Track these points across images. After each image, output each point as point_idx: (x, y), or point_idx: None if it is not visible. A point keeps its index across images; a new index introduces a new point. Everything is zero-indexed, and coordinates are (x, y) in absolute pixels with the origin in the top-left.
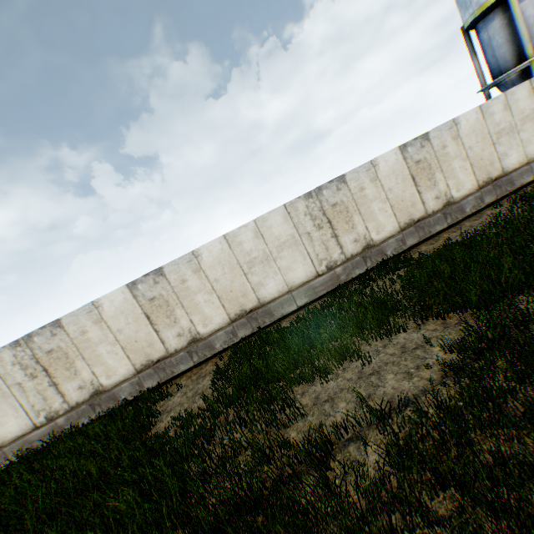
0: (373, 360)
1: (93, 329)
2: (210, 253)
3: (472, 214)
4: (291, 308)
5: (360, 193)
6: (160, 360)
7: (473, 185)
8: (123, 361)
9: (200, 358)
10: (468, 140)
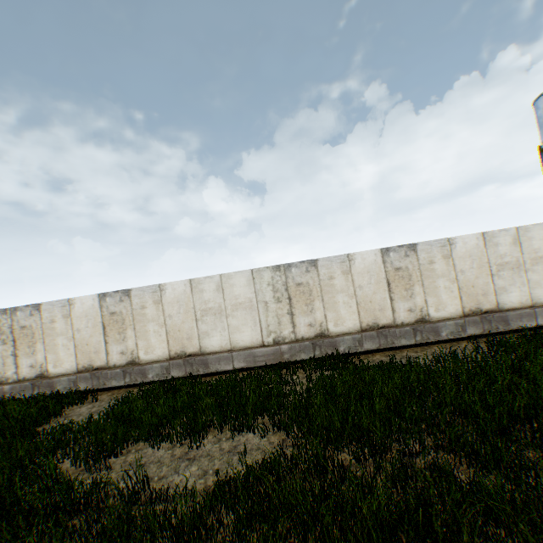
0: (206, 446)
1: (60, 321)
2: (174, 291)
3: (452, 340)
4: (227, 367)
5: (329, 281)
6: (99, 369)
7: (457, 310)
8: (72, 357)
9: (132, 381)
10: (462, 263)
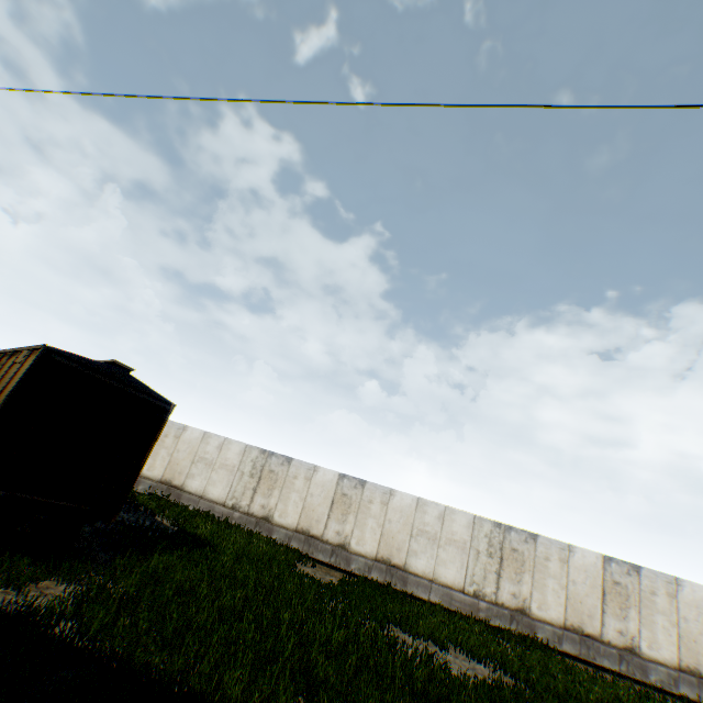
0: (449, 655)
1: (301, 479)
2: (401, 500)
3: (660, 690)
4: (423, 594)
5: (543, 560)
6: (313, 537)
7: (672, 658)
8: (296, 515)
9: (336, 562)
10: (685, 609)
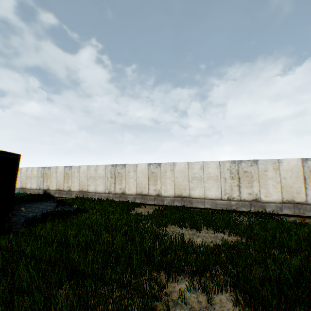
0: (202, 233)
1: (132, 172)
2: (179, 166)
3: None
4: (201, 206)
5: (263, 172)
6: (144, 195)
7: None
8: (134, 188)
9: (157, 203)
10: None
